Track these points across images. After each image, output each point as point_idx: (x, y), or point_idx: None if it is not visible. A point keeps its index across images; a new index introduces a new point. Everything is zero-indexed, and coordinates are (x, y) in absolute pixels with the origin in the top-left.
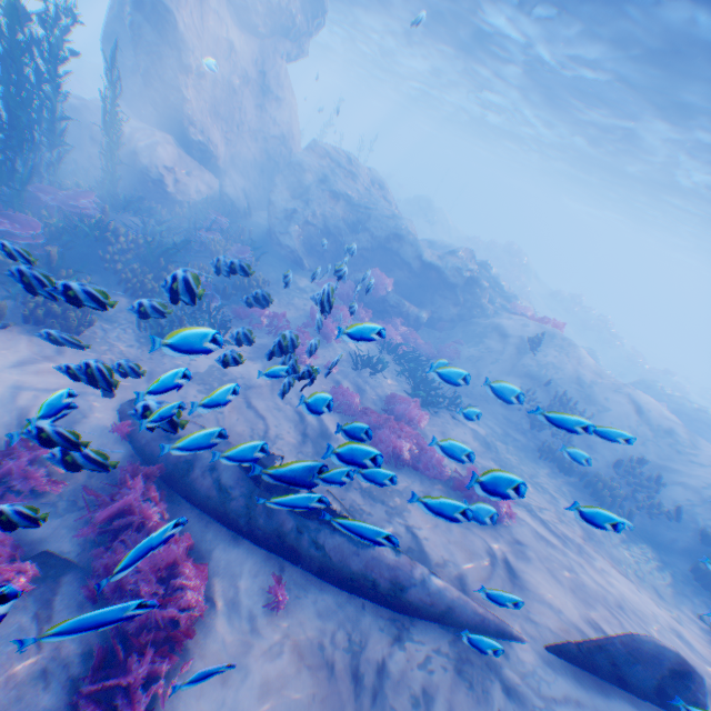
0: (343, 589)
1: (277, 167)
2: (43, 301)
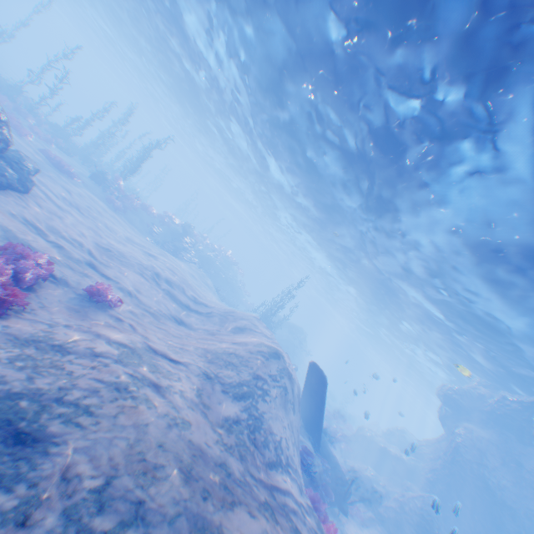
0: None
1: None
2: None
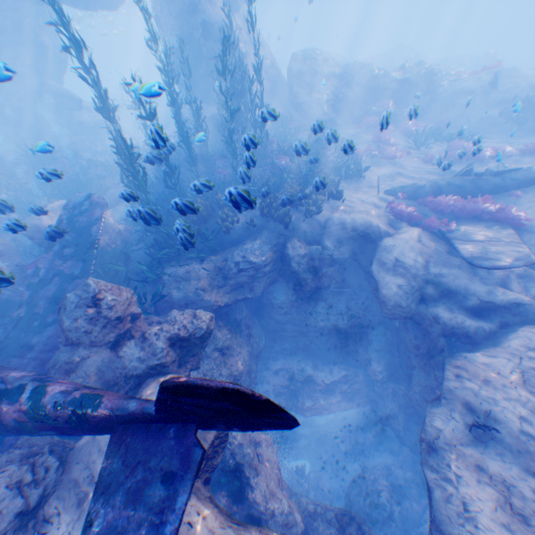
0: (529, 187)
1: (276, 85)
2: None
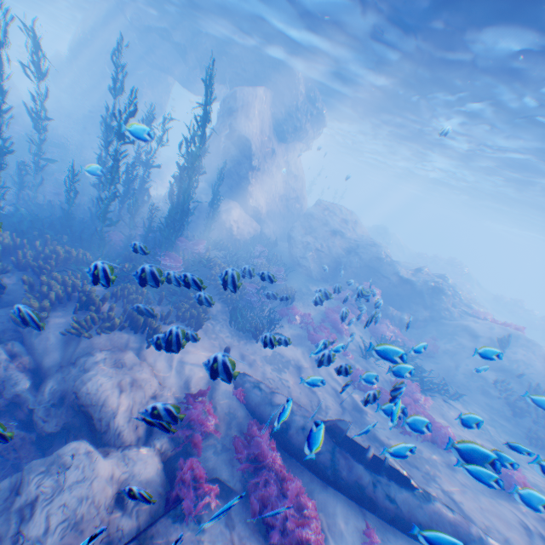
0: (413, 538)
1: (291, 214)
2: (187, 306)
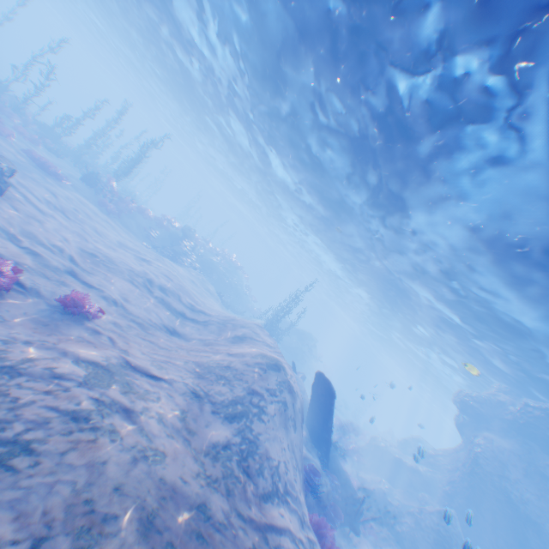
0: None
1: None
2: None
